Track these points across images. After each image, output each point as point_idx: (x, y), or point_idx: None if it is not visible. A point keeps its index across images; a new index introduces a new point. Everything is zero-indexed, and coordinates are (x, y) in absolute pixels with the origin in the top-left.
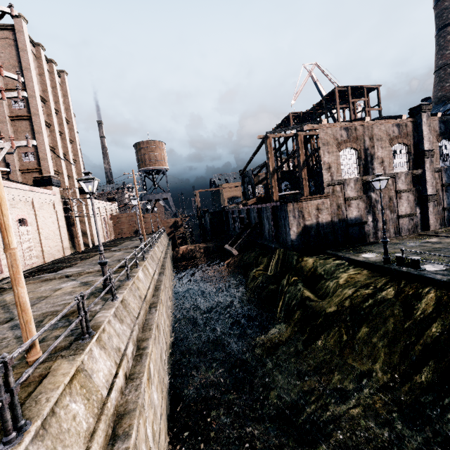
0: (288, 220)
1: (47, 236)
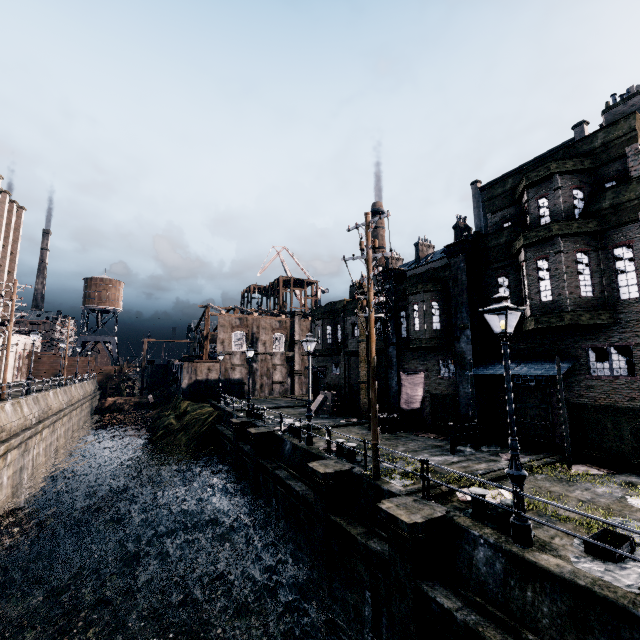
0: (183, 374)
1: None
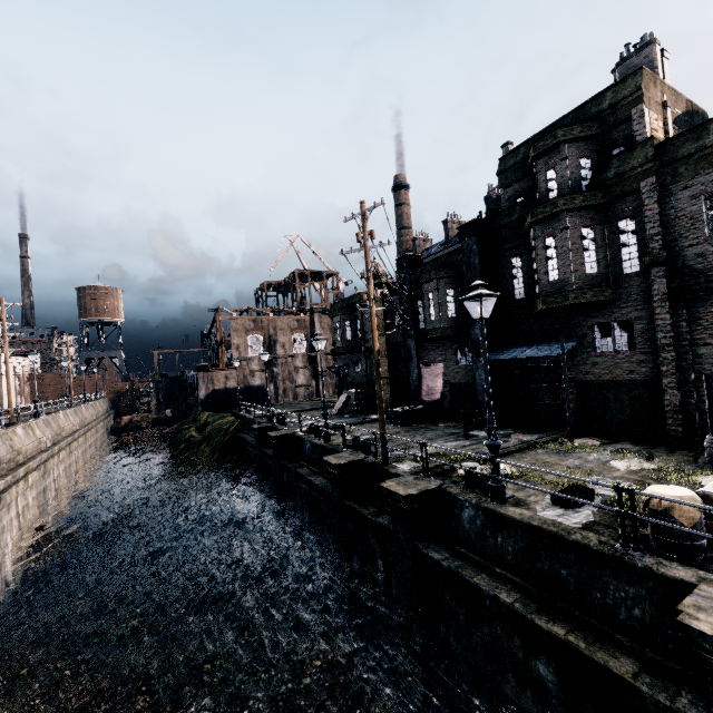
0: (199, 385)
1: None
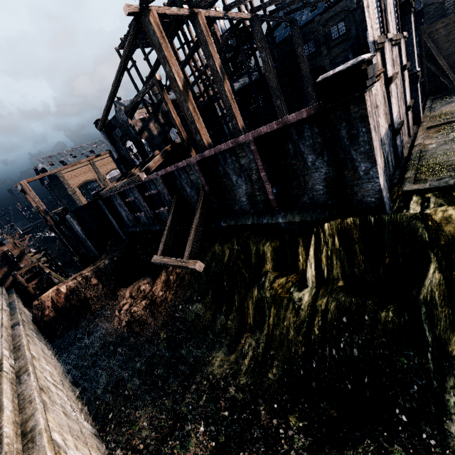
0: (369, 140)
1: None
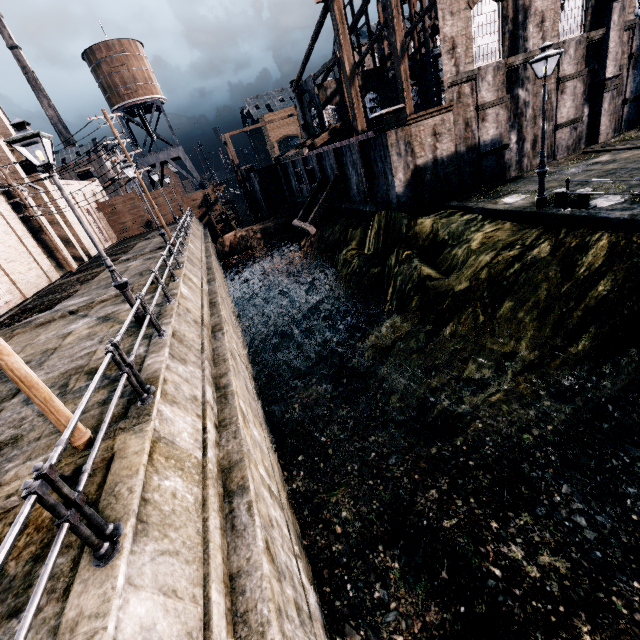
0: (390, 162)
1: (7, 257)
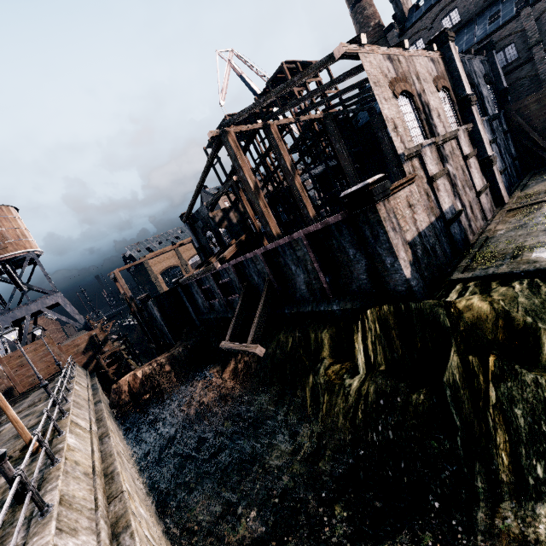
0: (388, 239)
1: None
